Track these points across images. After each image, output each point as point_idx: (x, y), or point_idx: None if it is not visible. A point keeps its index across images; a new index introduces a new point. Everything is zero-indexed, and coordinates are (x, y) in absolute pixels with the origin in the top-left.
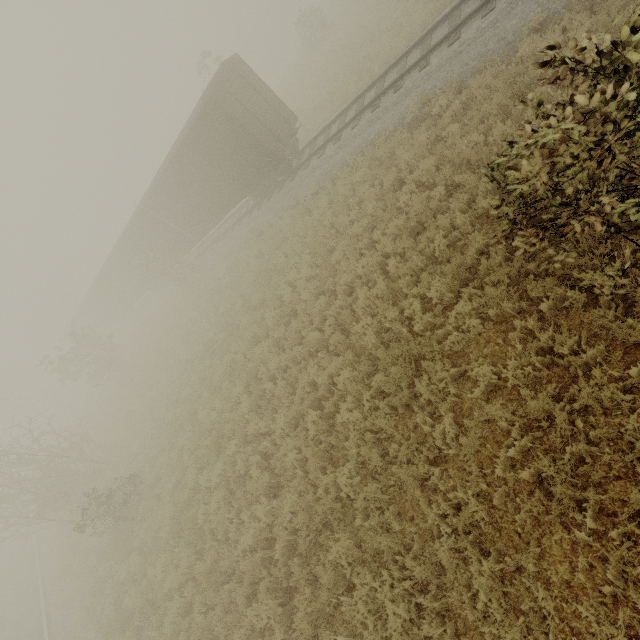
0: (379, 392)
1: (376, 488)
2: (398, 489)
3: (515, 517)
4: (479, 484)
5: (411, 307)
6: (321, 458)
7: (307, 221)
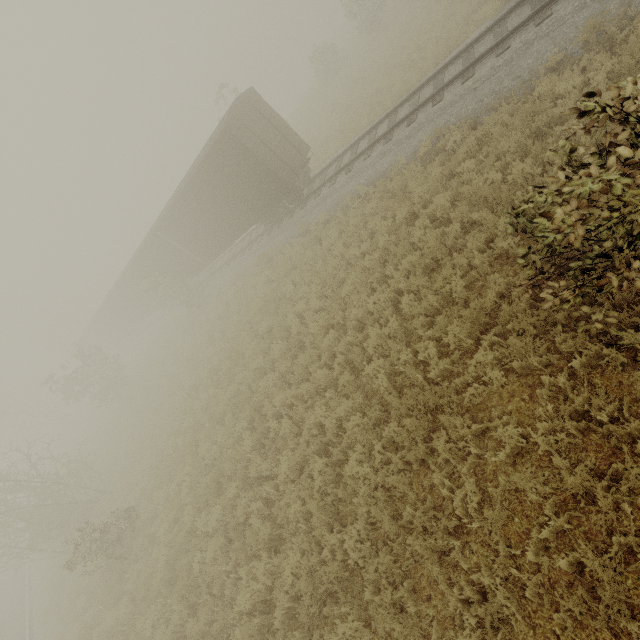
0: (391, 442)
1: (388, 560)
2: (413, 562)
3: (553, 616)
4: (507, 565)
5: (426, 351)
6: (327, 513)
7: (317, 250)
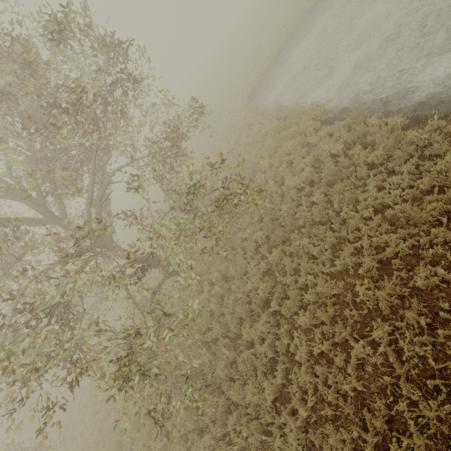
0: None
1: None
2: None
3: None
4: None
5: None
6: None
7: None
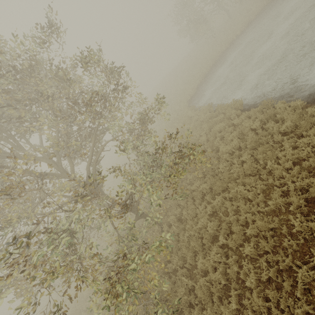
0: None
1: None
2: None
3: None
4: None
5: None
6: None
7: None
